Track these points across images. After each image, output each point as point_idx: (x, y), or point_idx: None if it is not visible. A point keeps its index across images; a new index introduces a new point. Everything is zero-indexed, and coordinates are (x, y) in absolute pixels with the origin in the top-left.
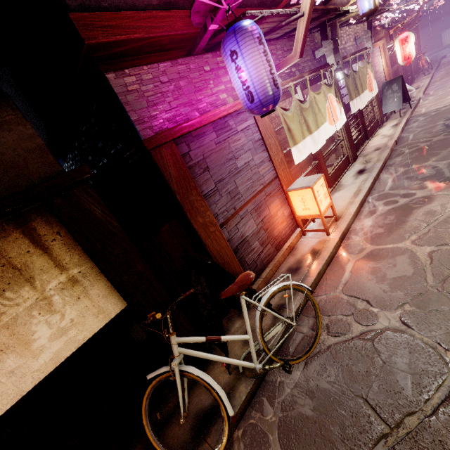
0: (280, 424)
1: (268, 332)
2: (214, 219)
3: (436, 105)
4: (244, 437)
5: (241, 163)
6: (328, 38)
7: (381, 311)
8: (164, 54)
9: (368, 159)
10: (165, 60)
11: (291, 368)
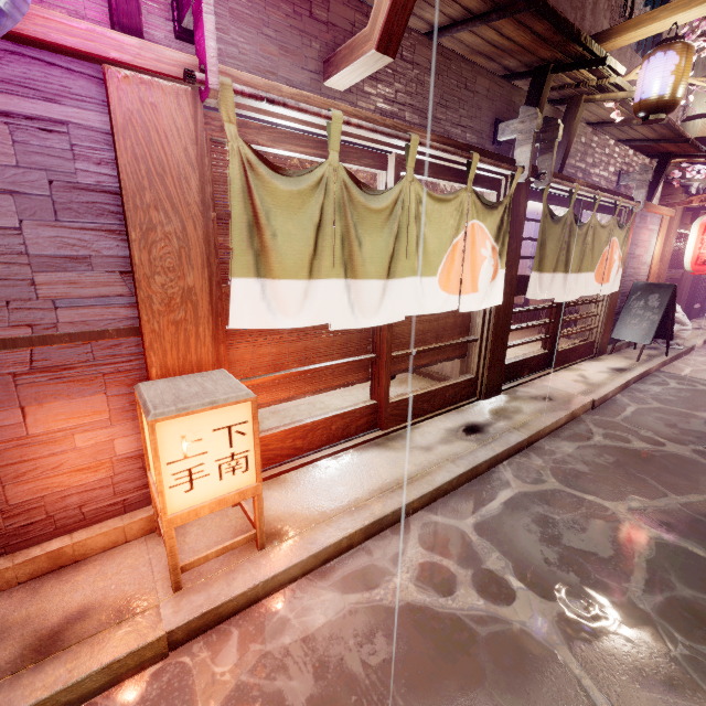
0: None
1: None
2: None
3: None
4: None
5: None
6: (539, 107)
7: None
8: None
9: (513, 409)
10: None
11: None
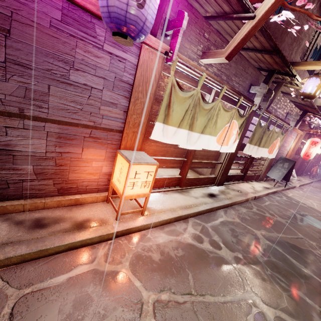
0: None
1: None
2: None
3: (300, 199)
4: None
5: (79, 79)
6: (268, 84)
7: None
8: None
9: (227, 192)
10: None
11: None
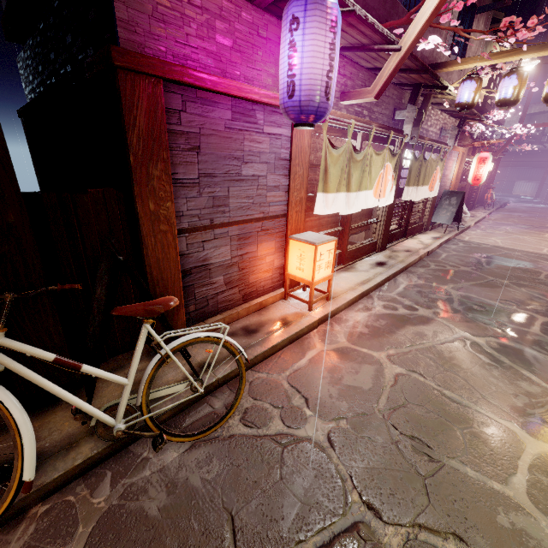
0: (106, 515)
1: (162, 388)
2: (175, 216)
3: (480, 240)
4: (43, 518)
5: (248, 172)
6: (415, 104)
7: (314, 417)
8: None
9: (395, 255)
10: None
11: (162, 444)
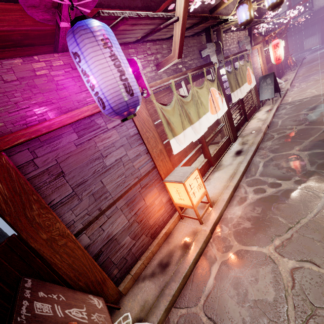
0: None
1: None
2: (67, 229)
3: (300, 96)
4: None
5: (111, 160)
6: (212, 41)
7: None
8: (27, 49)
9: (246, 140)
10: (13, 57)
11: None
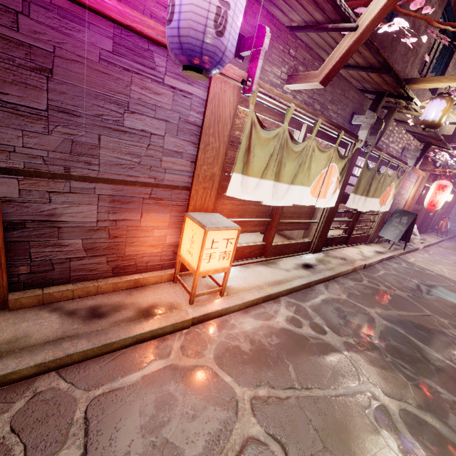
0: None
1: None
2: None
3: (425, 264)
4: None
5: (135, 124)
6: (376, 112)
7: None
8: None
9: (327, 260)
10: None
11: None
